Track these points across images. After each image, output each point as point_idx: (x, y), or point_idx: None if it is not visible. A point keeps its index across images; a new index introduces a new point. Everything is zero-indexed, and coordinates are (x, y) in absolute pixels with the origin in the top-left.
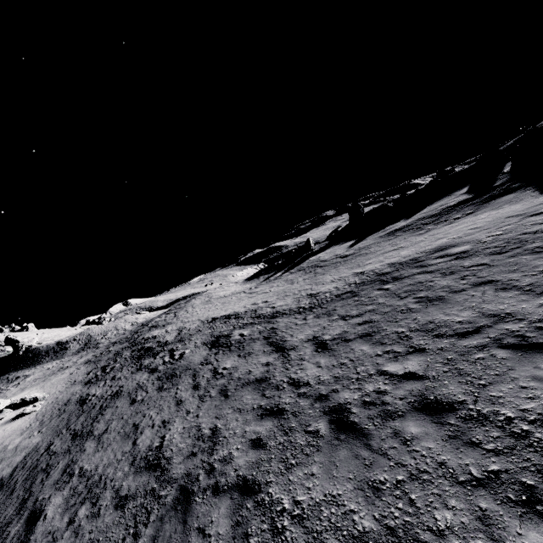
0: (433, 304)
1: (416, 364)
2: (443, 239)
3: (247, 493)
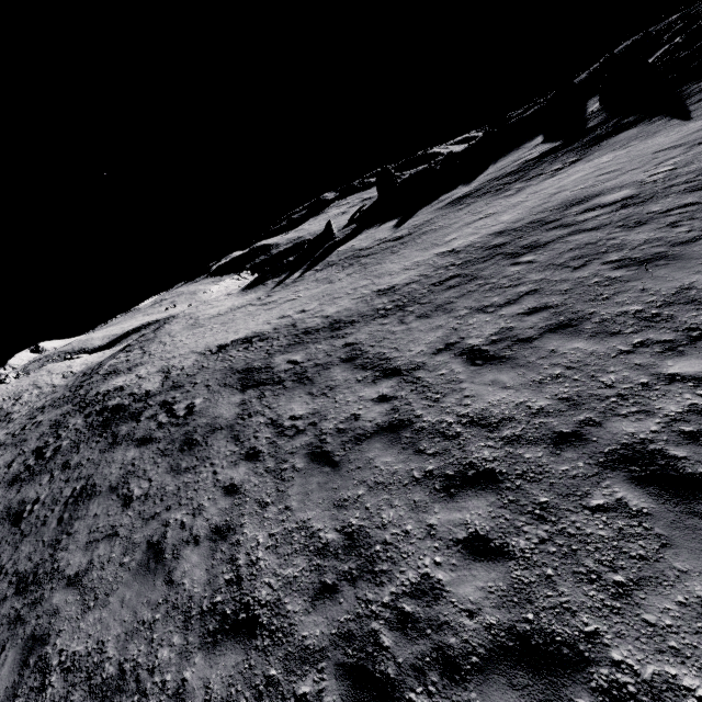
0: (656, 265)
1: None
2: (564, 193)
3: (551, 669)
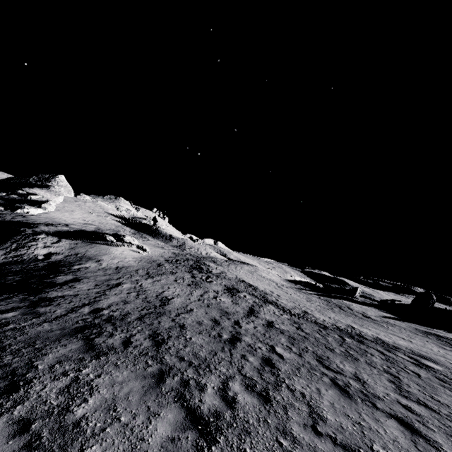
0: (346, 357)
1: (289, 355)
2: (443, 358)
3: (181, 327)
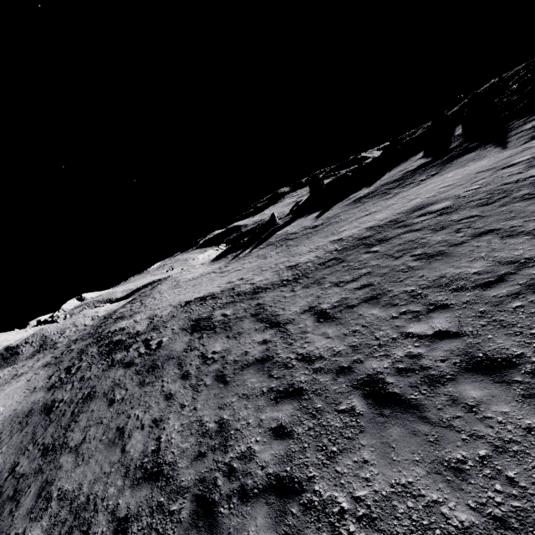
0: (435, 259)
1: (444, 321)
2: (416, 199)
3: (286, 495)
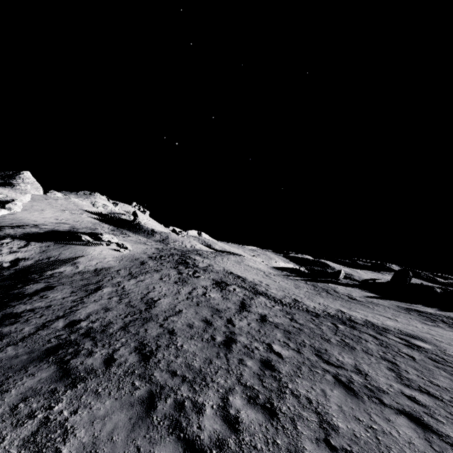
0: (343, 347)
1: (288, 353)
2: (428, 335)
3: (170, 333)
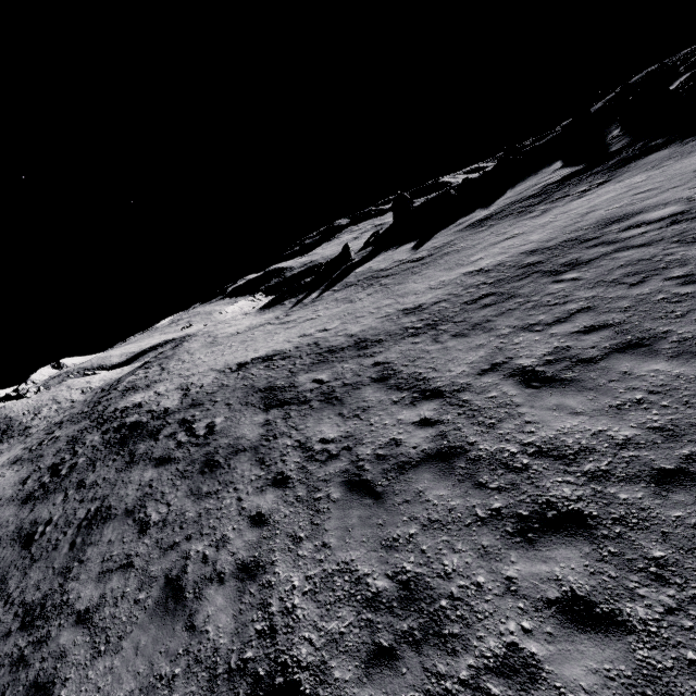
0: None
1: None
2: (597, 212)
3: None
